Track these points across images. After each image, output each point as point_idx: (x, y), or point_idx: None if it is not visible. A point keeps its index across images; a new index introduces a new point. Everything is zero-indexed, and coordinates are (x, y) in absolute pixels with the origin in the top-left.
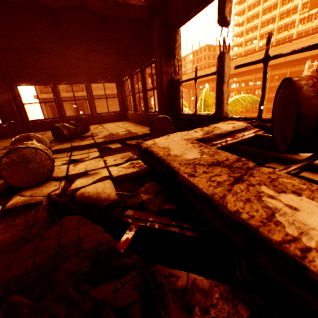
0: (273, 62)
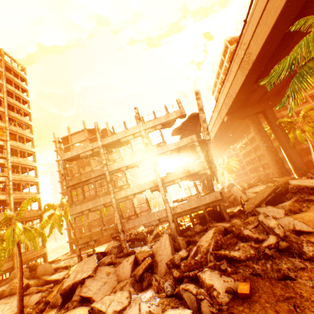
0: (212, 137)
